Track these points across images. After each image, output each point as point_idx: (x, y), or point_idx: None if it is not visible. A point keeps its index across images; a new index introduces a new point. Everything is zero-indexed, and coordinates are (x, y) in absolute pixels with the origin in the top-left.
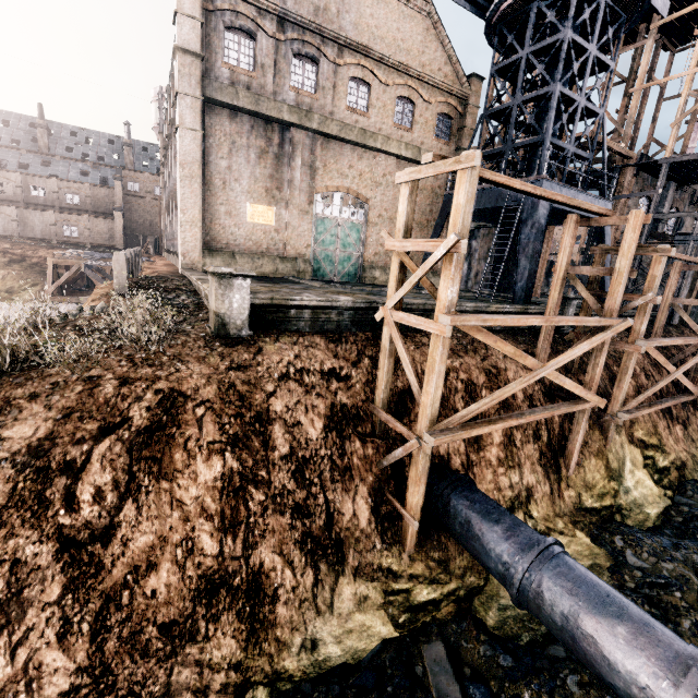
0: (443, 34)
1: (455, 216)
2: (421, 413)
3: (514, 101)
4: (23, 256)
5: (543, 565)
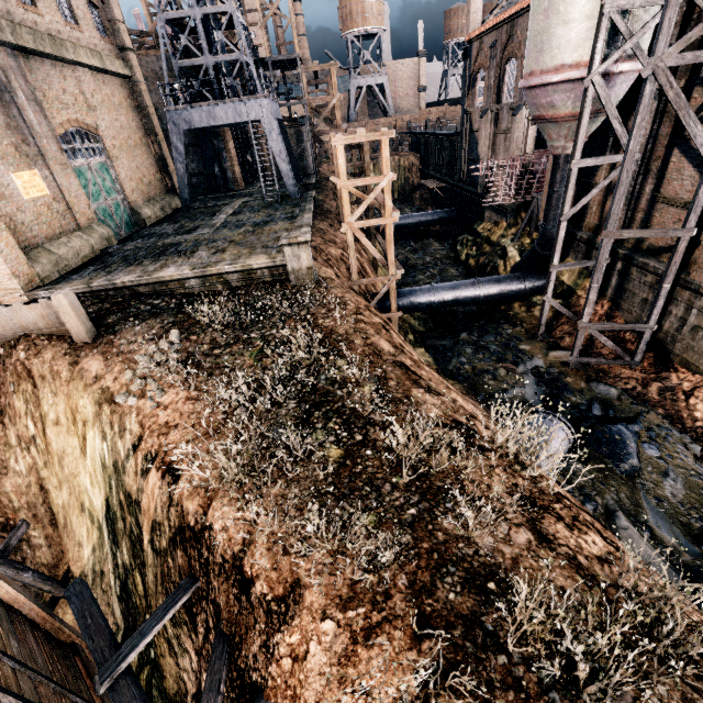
0: None
1: (386, 163)
2: (390, 264)
3: (194, 12)
4: None
5: (438, 290)
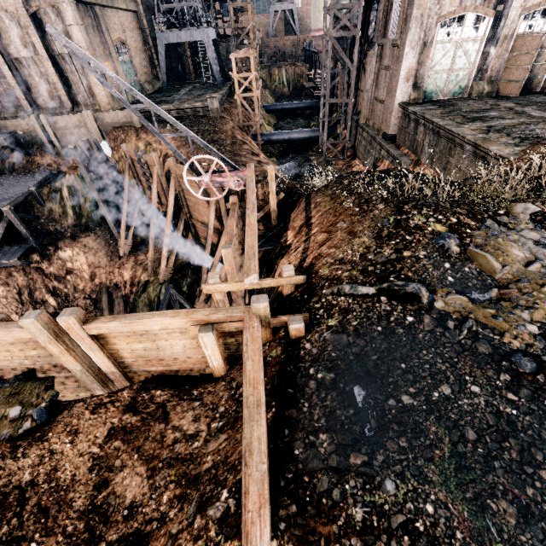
0: None
1: (252, 67)
2: (257, 116)
3: None
4: None
5: (282, 133)
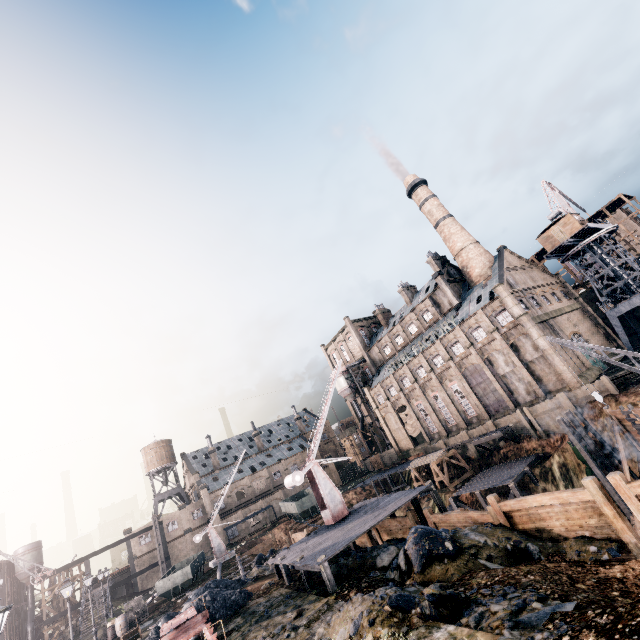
0: (541, 269)
1: None
2: None
3: (606, 271)
4: (347, 503)
5: None
